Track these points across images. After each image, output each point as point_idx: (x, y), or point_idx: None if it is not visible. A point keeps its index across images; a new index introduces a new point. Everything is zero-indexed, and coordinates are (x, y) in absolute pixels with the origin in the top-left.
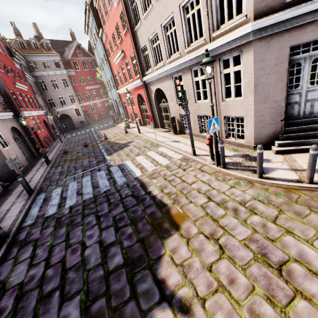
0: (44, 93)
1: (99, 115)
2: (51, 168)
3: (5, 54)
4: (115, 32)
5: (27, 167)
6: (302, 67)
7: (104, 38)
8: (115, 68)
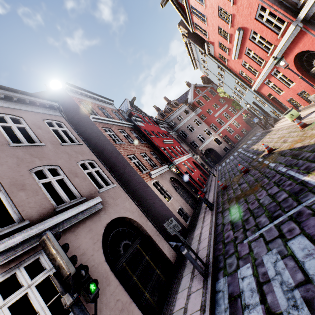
0: (186, 139)
1: (239, 134)
2: (217, 215)
3: (153, 125)
4: (220, 23)
5: (193, 216)
6: None
7: (211, 50)
8: (236, 67)
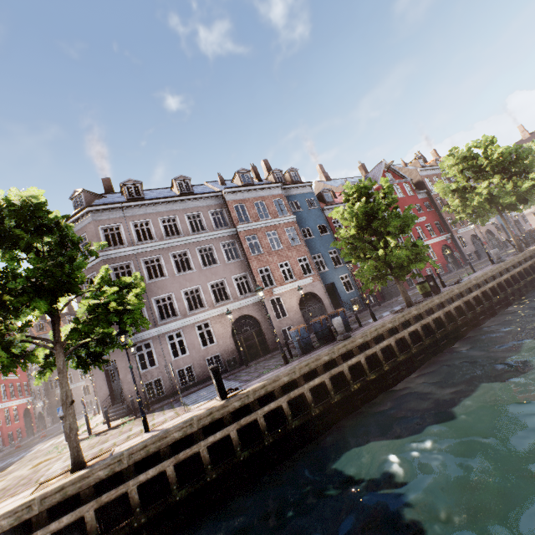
0: None
1: None
2: None
3: None
4: None
5: None
6: (114, 371)
7: None
8: None
